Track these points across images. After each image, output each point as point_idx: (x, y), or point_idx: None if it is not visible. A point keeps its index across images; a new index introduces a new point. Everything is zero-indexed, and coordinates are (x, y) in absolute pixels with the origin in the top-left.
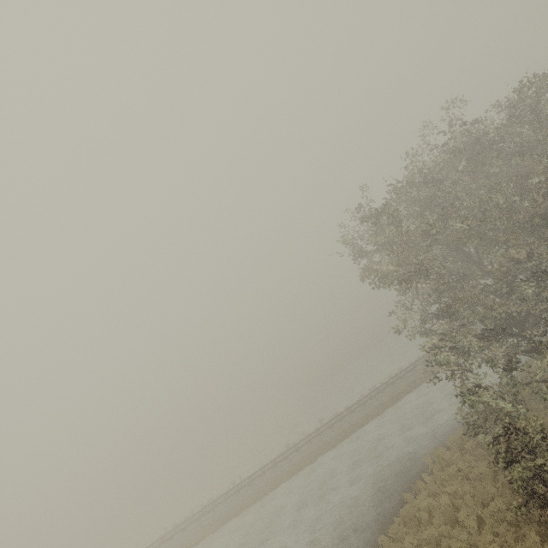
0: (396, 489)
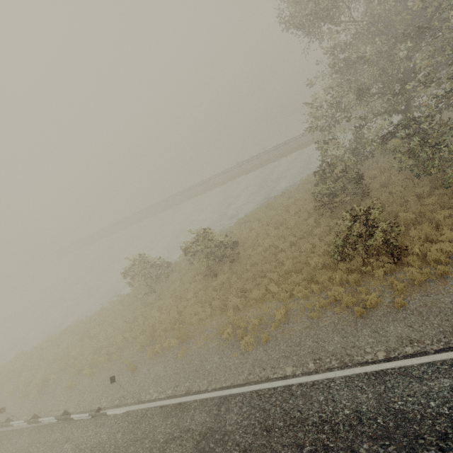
0: (277, 193)
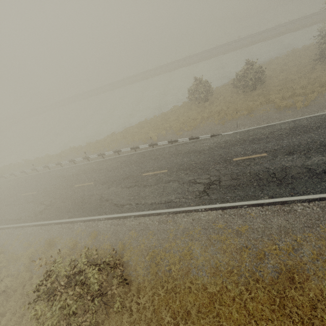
0: (267, 60)
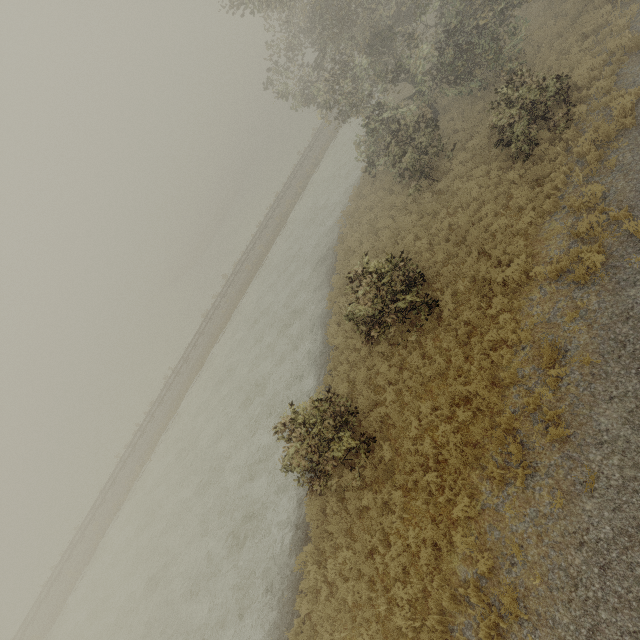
0: (325, 256)
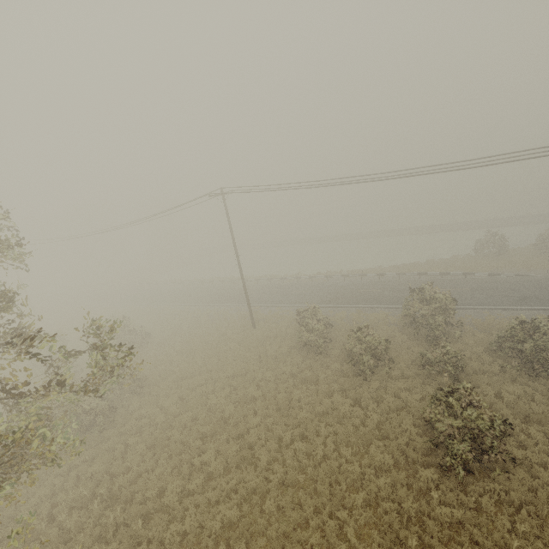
0: None
